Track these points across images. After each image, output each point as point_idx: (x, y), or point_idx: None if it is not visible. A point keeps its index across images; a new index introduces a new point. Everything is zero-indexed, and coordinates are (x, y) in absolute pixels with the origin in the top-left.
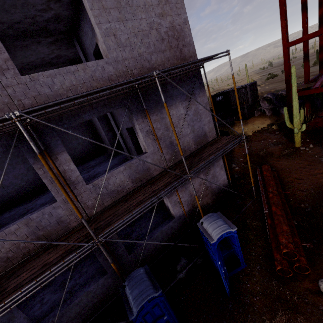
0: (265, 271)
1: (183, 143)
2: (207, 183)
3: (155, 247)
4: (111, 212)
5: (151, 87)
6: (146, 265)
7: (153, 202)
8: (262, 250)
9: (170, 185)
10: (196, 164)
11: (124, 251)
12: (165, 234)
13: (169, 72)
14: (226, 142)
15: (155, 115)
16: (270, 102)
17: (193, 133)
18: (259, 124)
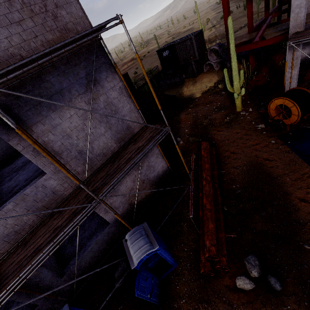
0: (193, 269)
1: (98, 146)
2: (143, 177)
3: (93, 257)
4: (3, 268)
5: (17, 86)
6: (66, 305)
7: (49, 250)
8: (193, 244)
9: (72, 222)
10: (110, 178)
11: (53, 278)
12: (102, 242)
13: (6, 79)
14: (149, 137)
15: (41, 125)
16: (218, 54)
17: (109, 130)
18: (207, 82)
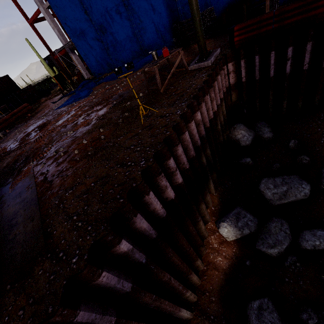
0: None
1: None
2: None
3: None
4: None
5: None
6: None
7: None
8: None
9: None
10: None
11: None
12: None
13: None
14: None
15: None
16: None
17: None
18: None
